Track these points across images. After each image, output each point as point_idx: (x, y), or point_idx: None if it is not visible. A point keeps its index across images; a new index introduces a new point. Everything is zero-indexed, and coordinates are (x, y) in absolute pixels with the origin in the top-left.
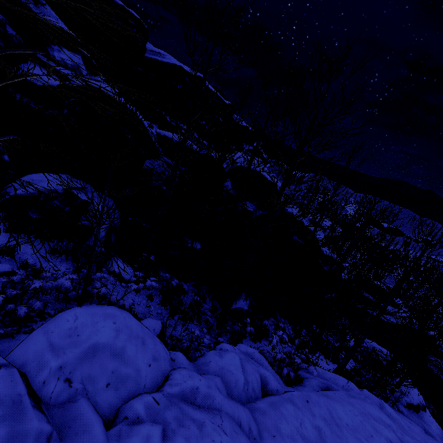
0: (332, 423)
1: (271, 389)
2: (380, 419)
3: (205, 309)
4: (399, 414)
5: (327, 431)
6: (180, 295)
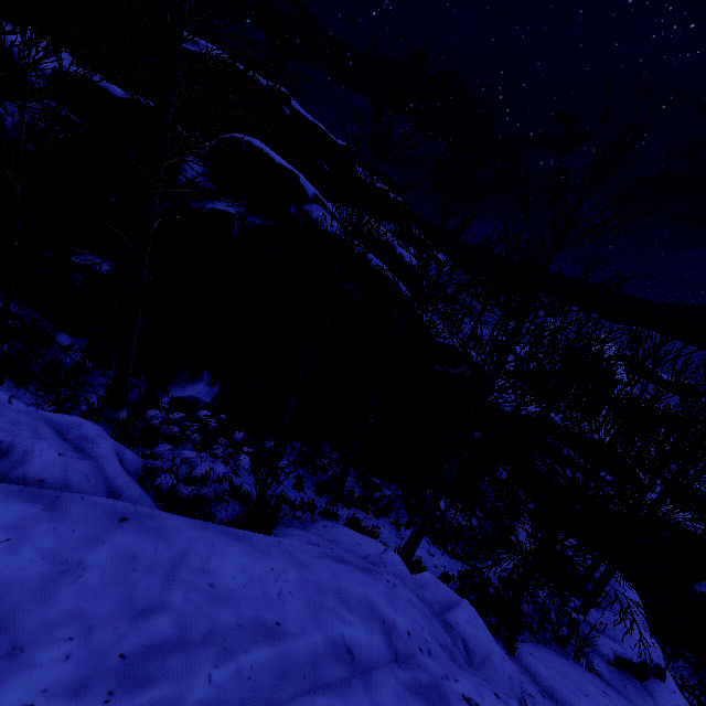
0: (151, 571)
1: (23, 476)
2: (366, 604)
3: (100, 384)
4: (585, 674)
5: (98, 577)
6: (33, 345)
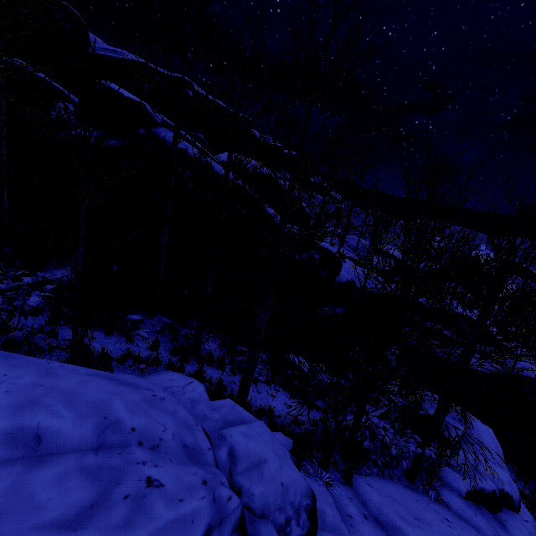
0: None
1: None
2: (97, 405)
3: None
4: (429, 504)
5: None
6: None
